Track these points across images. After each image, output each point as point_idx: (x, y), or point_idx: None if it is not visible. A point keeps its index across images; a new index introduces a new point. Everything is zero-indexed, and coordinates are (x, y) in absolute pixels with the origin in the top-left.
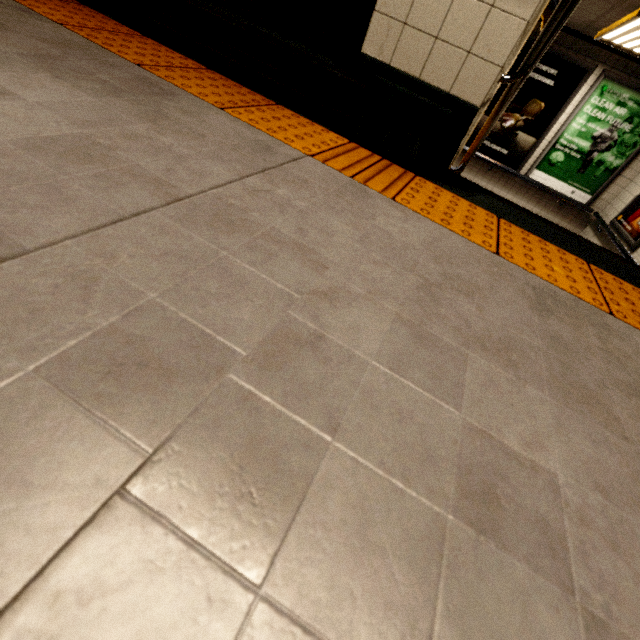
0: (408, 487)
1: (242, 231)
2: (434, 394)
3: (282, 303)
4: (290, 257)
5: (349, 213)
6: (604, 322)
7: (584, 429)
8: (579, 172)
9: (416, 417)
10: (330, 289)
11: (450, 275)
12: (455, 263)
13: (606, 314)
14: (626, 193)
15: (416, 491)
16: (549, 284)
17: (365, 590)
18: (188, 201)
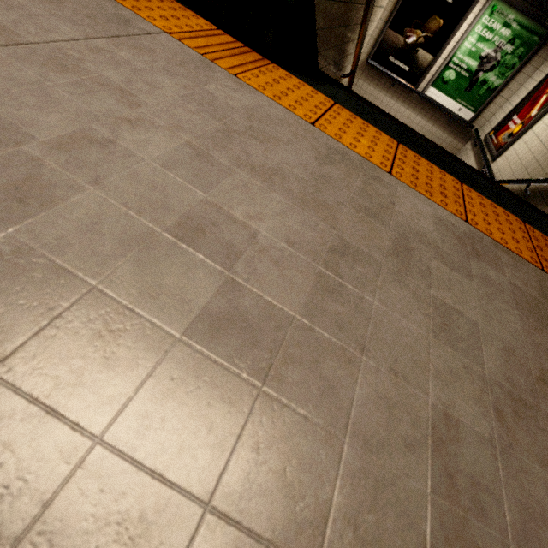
0: (139, 216)
1: (72, 73)
2: (190, 183)
3: (88, 119)
4: (109, 95)
5: (184, 78)
6: (378, 176)
7: (303, 219)
8: (466, 90)
9: (167, 190)
10: (136, 119)
11: (255, 129)
12: (266, 123)
13: (385, 172)
14: (501, 111)
15: (144, 219)
16: (347, 149)
17: (81, 245)
18: (28, 46)
